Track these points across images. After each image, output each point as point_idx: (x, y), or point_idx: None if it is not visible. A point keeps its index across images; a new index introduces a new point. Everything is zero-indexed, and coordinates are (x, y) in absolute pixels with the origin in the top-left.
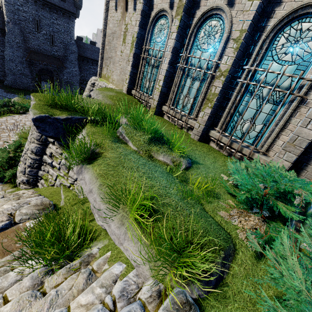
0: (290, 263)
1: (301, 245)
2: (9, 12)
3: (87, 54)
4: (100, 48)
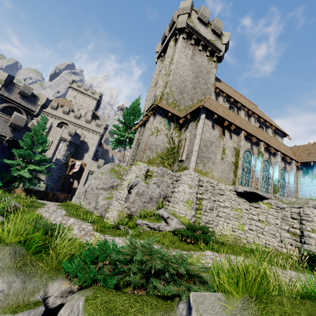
0: None
1: None
2: None
3: None
4: (198, 147)
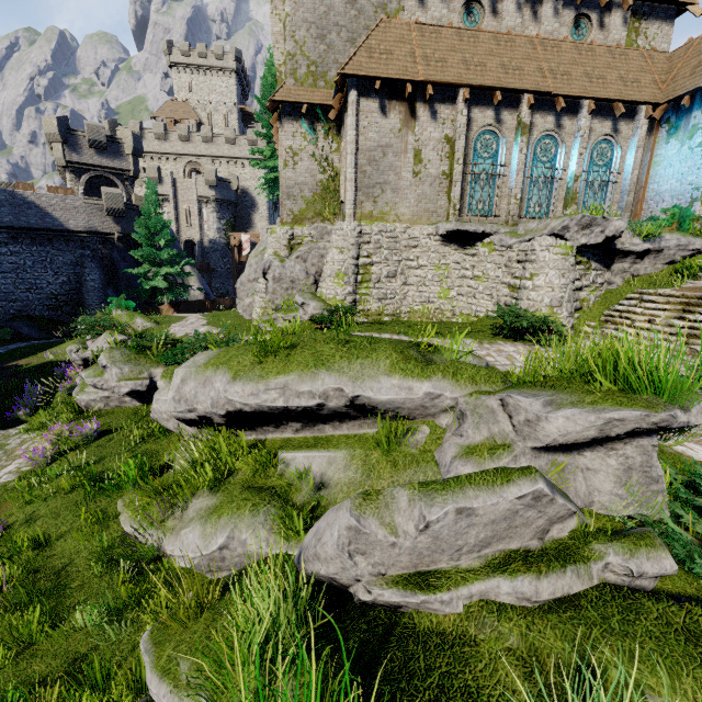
0: None
1: (694, 226)
2: None
3: None
4: (352, 172)
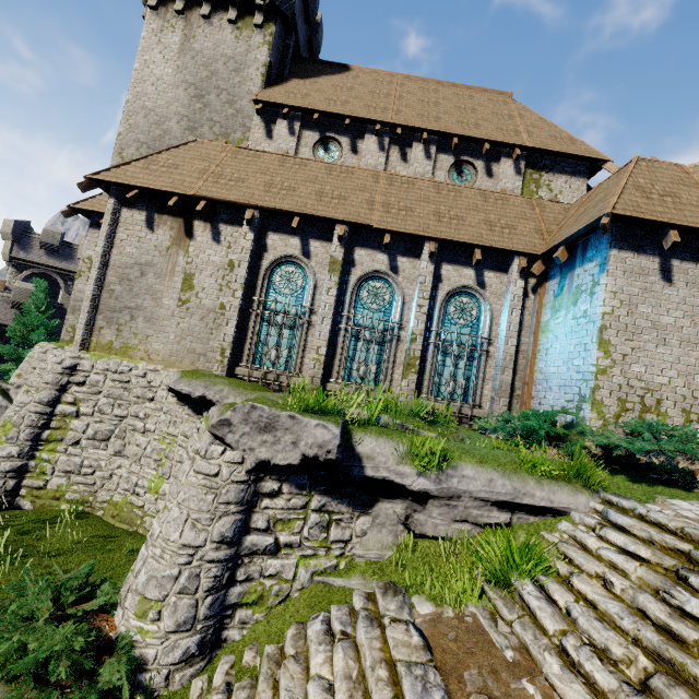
0: (615, 436)
1: (585, 445)
2: None
3: None
4: (90, 289)
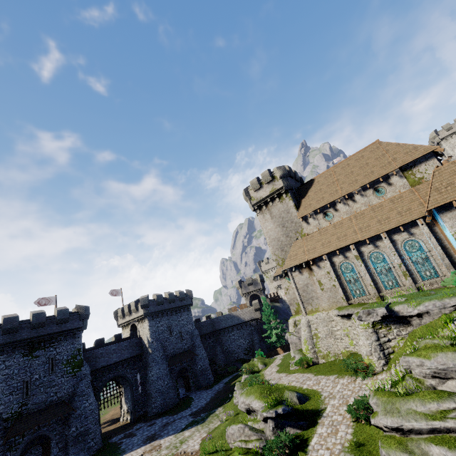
0: None
1: None
2: (152, 333)
3: (203, 331)
4: (298, 298)
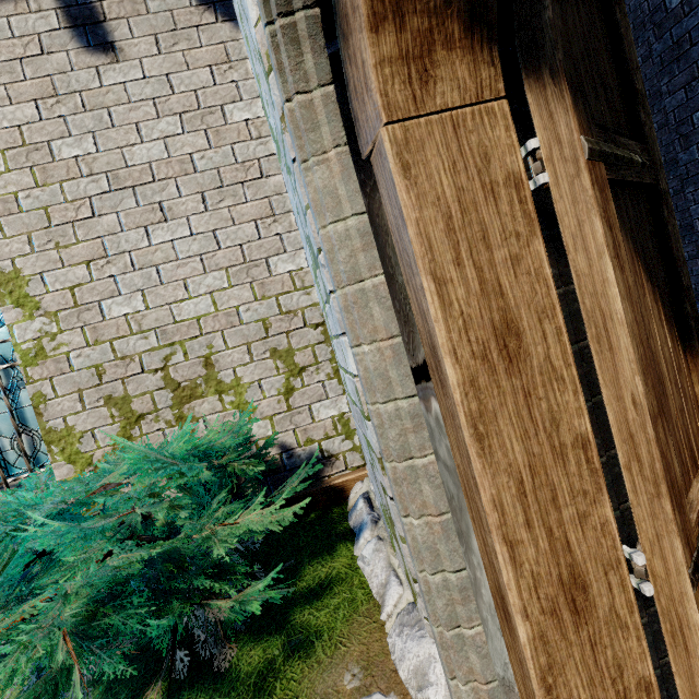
0: None
1: None
2: None
3: None
4: None
